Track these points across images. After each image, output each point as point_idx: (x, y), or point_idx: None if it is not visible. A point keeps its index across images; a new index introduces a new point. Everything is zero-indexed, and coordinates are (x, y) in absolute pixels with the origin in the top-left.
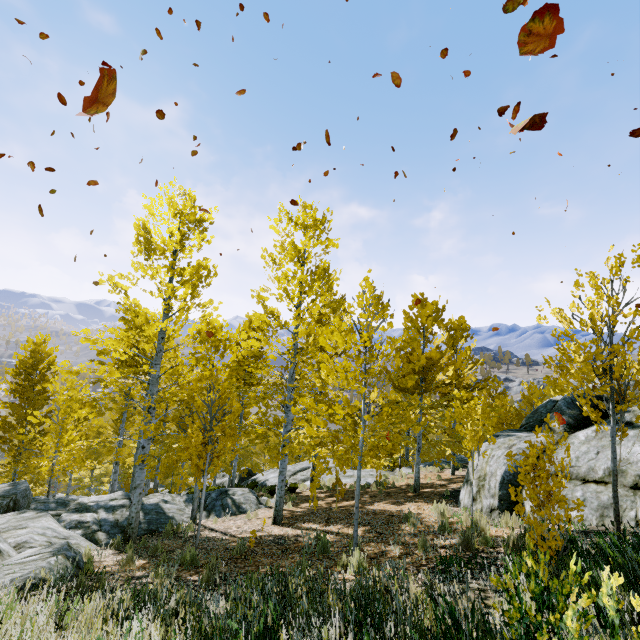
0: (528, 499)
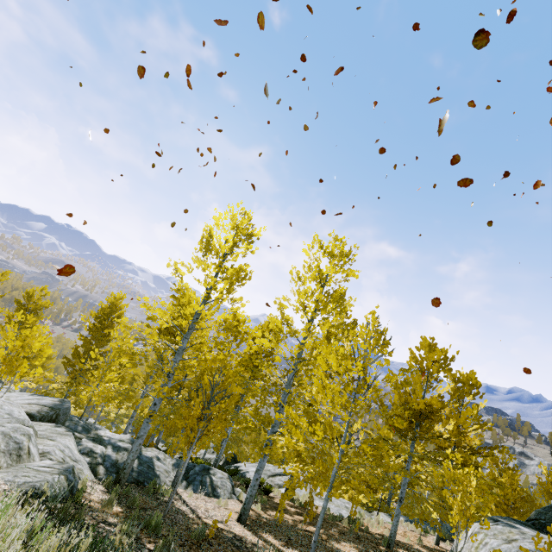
0: None
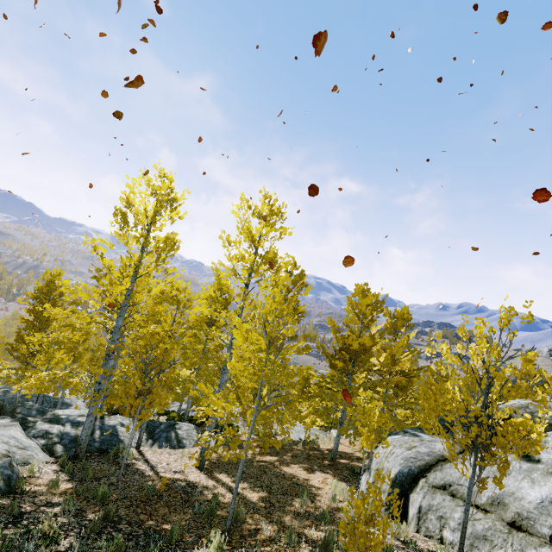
0: (412, 505)
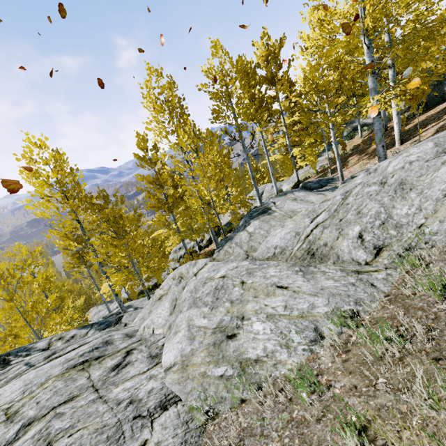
0: None
